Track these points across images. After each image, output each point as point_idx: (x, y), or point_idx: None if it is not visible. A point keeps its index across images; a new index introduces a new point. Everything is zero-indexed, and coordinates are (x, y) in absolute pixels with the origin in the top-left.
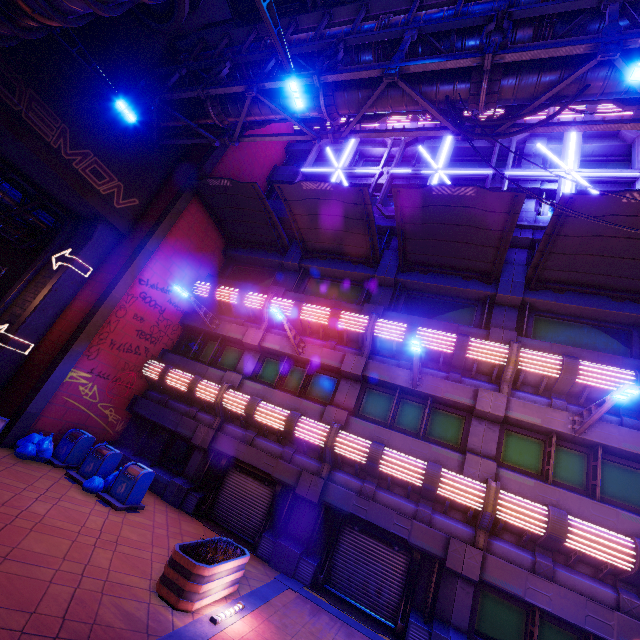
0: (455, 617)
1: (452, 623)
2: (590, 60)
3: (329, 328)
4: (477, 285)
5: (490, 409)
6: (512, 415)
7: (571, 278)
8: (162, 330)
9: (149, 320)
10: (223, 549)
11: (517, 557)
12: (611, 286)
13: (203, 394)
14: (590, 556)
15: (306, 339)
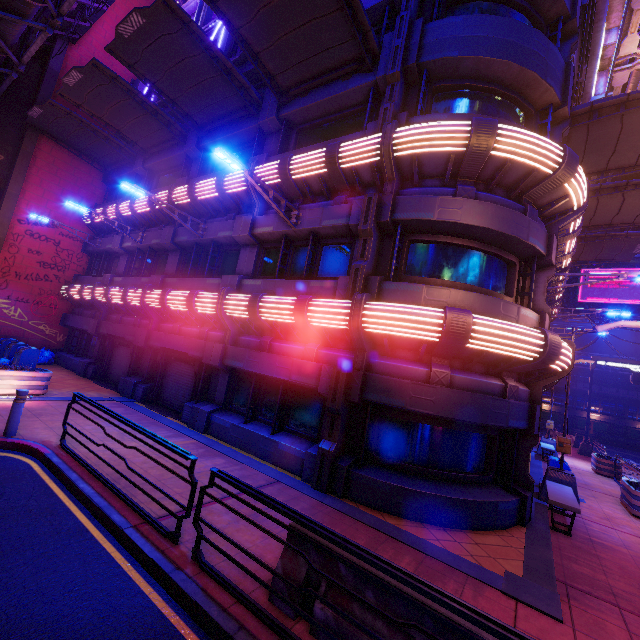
0: (217, 397)
1: (215, 401)
2: None
3: (155, 213)
4: (249, 122)
5: (240, 233)
6: (256, 232)
7: (302, 74)
8: (66, 259)
9: (47, 253)
10: (14, 367)
11: (251, 343)
12: (333, 65)
13: (87, 296)
14: (281, 323)
15: (150, 230)
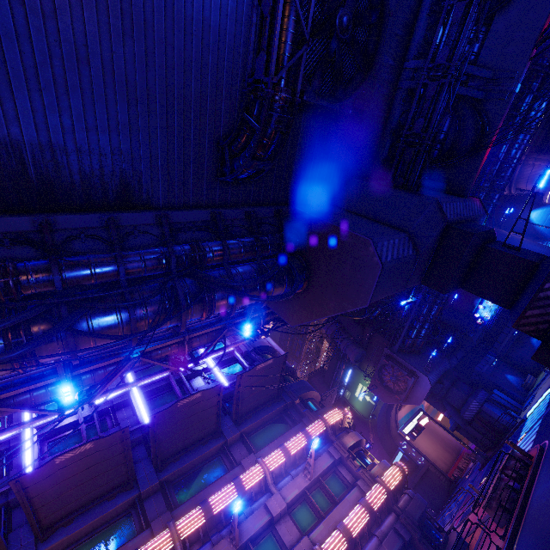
0: None
1: None
2: (225, 329)
3: None
4: (214, 442)
5: (279, 508)
6: (288, 500)
7: (250, 407)
8: None
9: None
10: None
11: None
12: (264, 401)
13: None
14: (360, 530)
15: None
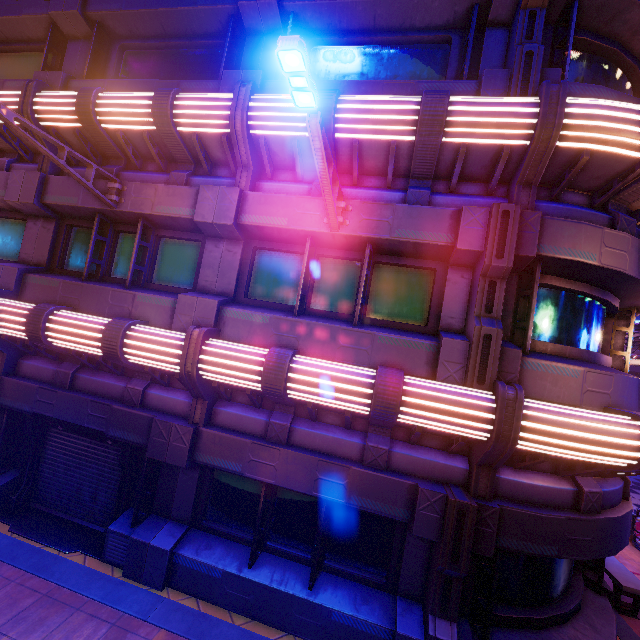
0: (176, 509)
1: (173, 516)
2: None
3: None
4: None
5: (214, 217)
6: (248, 221)
7: None
8: None
9: None
10: None
11: (249, 423)
12: None
13: None
14: (326, 405)
15: None
